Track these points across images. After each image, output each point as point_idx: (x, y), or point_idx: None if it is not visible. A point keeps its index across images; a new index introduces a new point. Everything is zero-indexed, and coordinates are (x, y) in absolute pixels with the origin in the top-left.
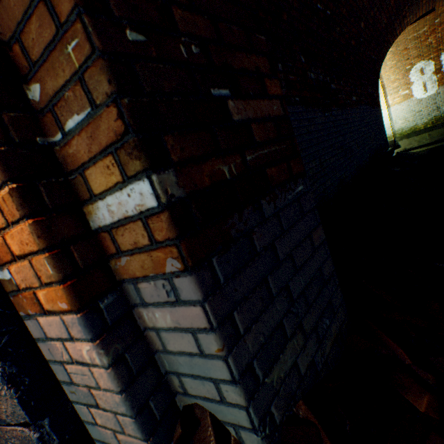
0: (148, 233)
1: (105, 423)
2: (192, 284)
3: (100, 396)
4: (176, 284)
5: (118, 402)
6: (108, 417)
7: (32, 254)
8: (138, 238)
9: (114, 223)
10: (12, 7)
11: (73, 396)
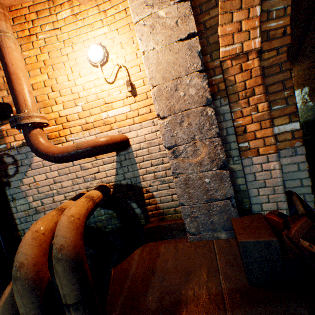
0: (292, 135)
1: (264, 193)
2: (303, 149)
3: (269, 181)
4: (297, 149)
5: (278, 181)
6: (268, 190)
7: (266, 137)
8: (287, 137)
9: (278, 133)
10: (268, 81)
11: (251, 186)
